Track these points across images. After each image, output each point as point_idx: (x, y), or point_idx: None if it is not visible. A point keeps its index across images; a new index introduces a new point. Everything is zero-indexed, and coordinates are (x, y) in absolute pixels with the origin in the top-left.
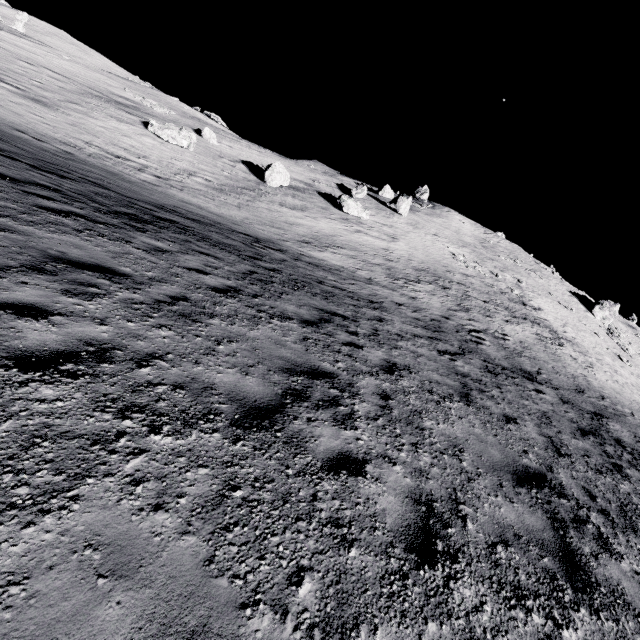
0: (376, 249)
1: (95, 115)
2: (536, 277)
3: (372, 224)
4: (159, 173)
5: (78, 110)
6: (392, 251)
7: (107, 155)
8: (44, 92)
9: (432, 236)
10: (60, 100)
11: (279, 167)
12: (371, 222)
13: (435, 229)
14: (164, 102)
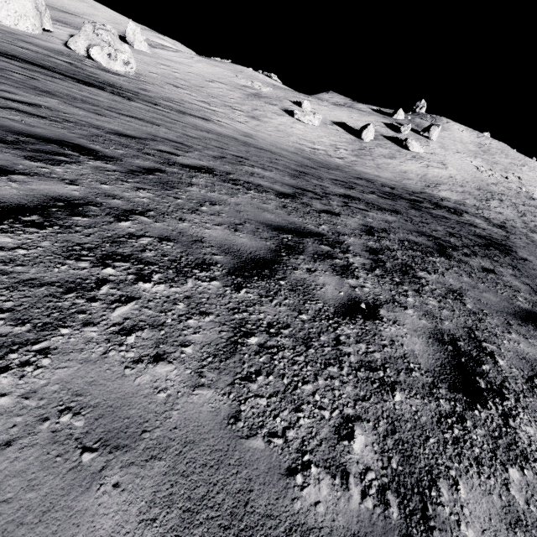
0: (448, 179)
1: (269, 115)
2: (526, 171)
3: (426, 156)
4: (334, 154)
5: (262, 115)
6: (454, 177)
7: (311, 150)
8: (242, 107)
9: (457, 154)
10: (251, 110)
11: (371, 127)
12: (424, 154)
13: (453, 146)
14: (252, 77)
